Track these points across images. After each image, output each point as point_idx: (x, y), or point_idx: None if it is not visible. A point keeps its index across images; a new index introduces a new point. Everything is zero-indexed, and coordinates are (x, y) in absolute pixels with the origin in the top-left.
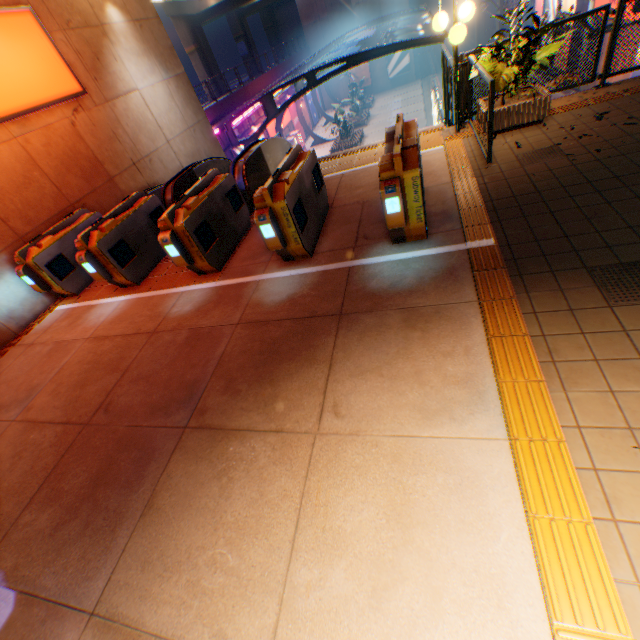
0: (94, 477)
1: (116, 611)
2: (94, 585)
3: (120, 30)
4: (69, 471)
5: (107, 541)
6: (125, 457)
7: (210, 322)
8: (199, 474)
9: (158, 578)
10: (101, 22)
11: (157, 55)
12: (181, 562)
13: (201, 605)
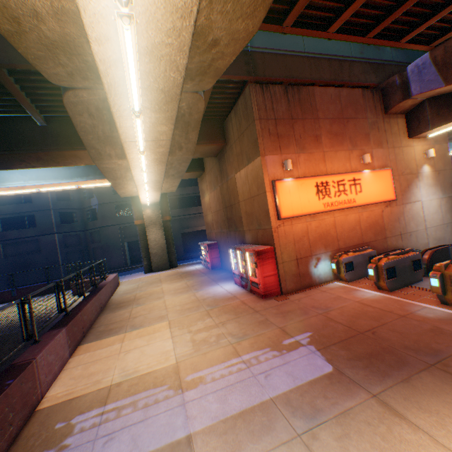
0: (367, 352)
1: (387, 402)
2: (373, 387)
3: (424, 175)
4: (352, 343)
5: (379, 377)
6: (386, 355)
7: (450, 328)
8: (442, 387)
9: (413, 407)
10: (416, 172)
11: (440, 186)
12: (430, 411)
13: (446, 433)
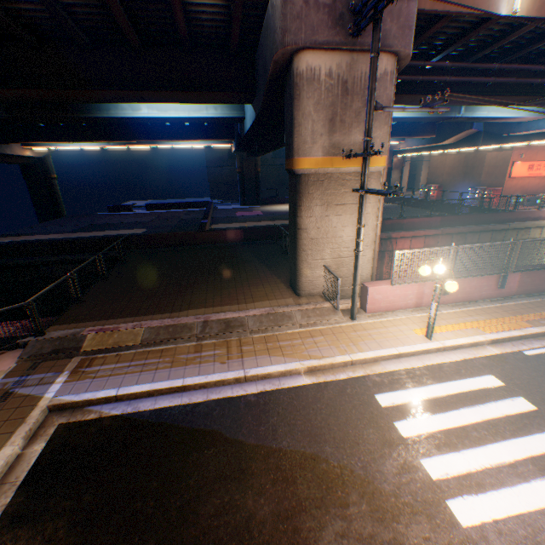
0: None
1: None
2: None
3: None
4: None
5: None
6: None
7: None
8: None
9: None
10: None
11: None
12: None
13: None
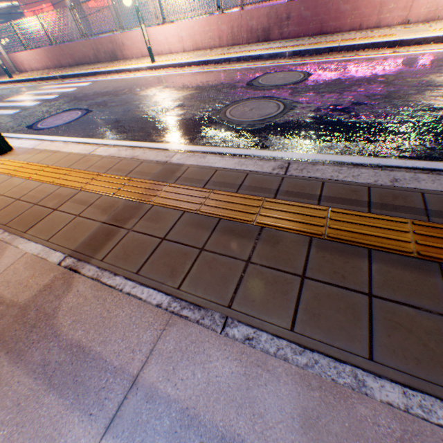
0: None
1: None
2: None
3: (69, 5)
4: None
5: None
6: None
7: None
8: None
9: None
10: (65, 3)
11: (78, 11)
12: None
13: None
